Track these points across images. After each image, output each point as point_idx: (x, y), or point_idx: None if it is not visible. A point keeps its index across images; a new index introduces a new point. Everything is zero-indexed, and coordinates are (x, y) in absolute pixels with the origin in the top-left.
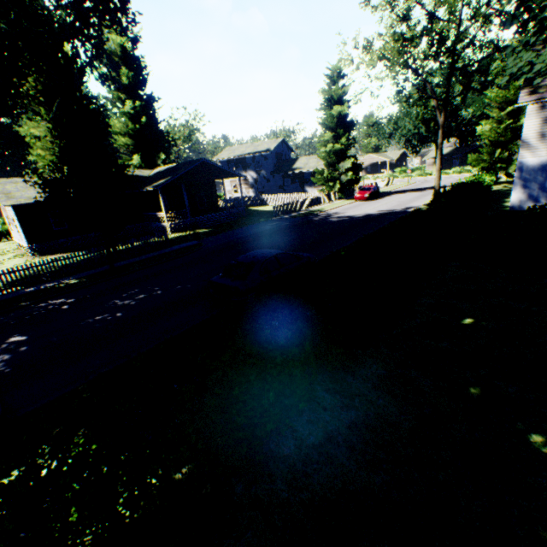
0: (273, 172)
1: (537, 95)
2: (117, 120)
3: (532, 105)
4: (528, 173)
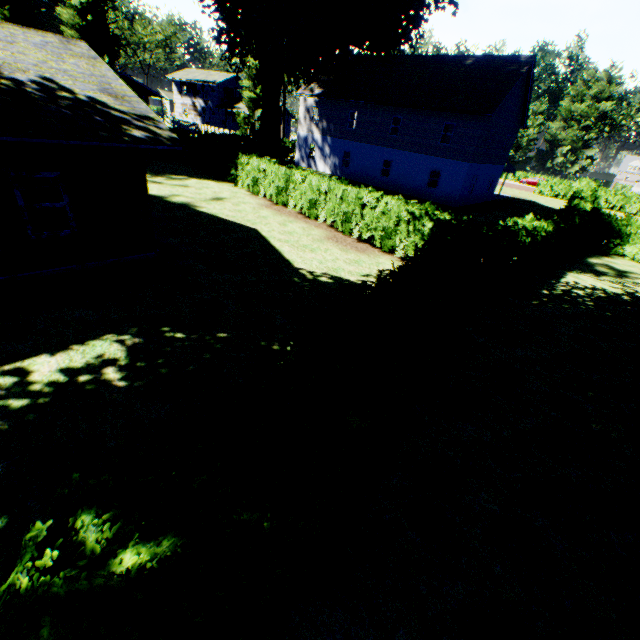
0: (217, 105)
1: (304, 91)
2: (66, 11)
3: (302, 97)
4: (301, 141)
